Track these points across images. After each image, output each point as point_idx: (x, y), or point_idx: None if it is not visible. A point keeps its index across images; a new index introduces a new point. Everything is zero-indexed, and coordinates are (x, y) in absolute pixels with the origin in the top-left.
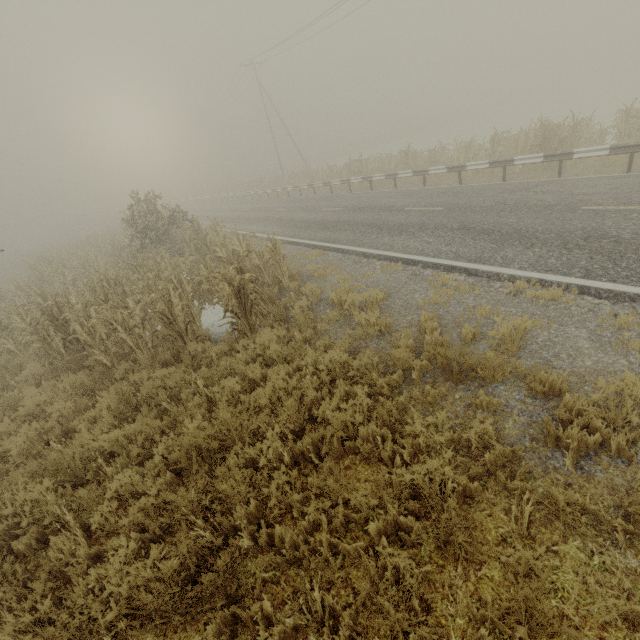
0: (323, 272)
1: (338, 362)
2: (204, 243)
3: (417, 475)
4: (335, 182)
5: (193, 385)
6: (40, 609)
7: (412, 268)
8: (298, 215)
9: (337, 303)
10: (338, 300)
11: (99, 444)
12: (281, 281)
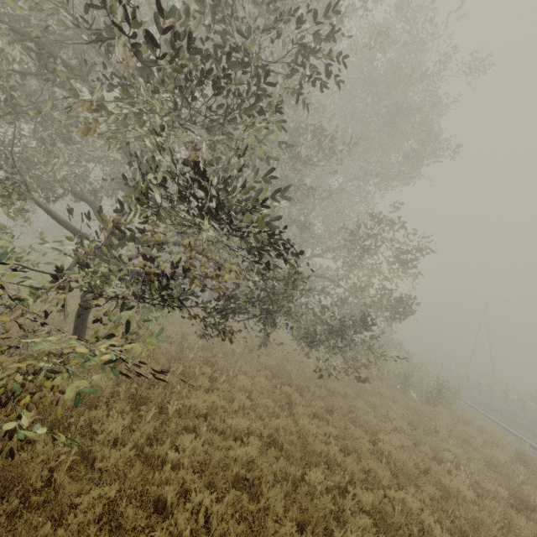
0: (477, 417)
1: (472, 434)
2: (414, 366)
3: (490, 453)
4: (512, 395)
5: (409, 400)
6: (375, 403)
7: (535, 450)
8: (471, 392)
9: (480, 427)
10: (481, 426)
11: (382, 389)
12: (450, 405)
